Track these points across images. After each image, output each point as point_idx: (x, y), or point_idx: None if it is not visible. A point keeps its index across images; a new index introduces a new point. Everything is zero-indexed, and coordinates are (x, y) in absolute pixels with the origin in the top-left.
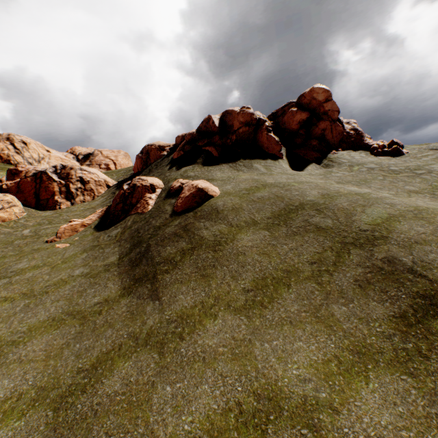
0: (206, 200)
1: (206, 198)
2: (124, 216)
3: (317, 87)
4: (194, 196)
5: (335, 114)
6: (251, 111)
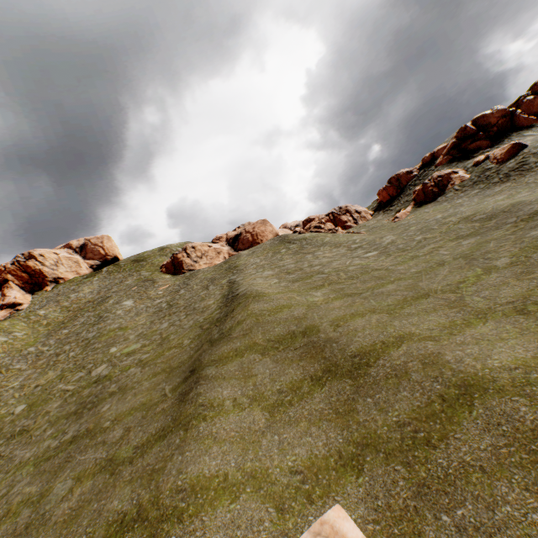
0: (522, 147)
1: (522, 146)
2: (442, 193)
3: None
4: (512, 148)
5: None
6: (502, 108)
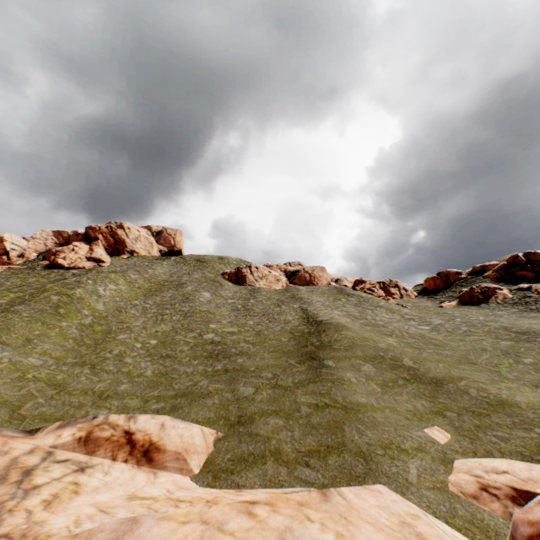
0: None
1: None
2: (486, 301)
3: None
4: None
5: None
6: None
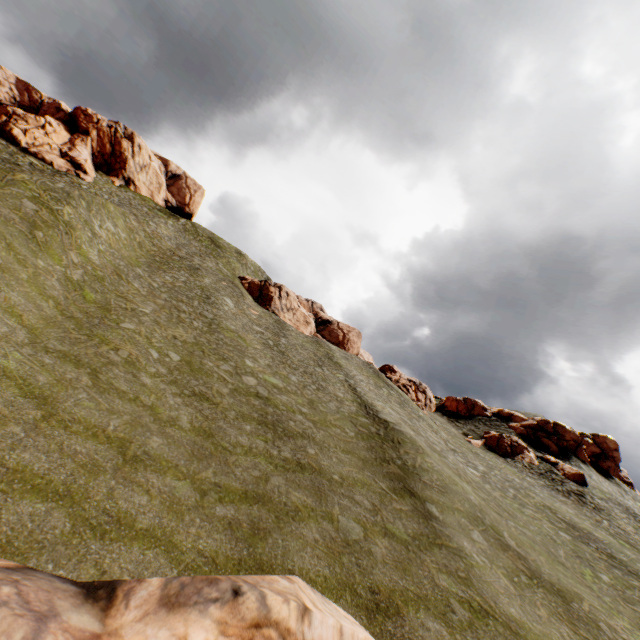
0: (584, 480)
1: (584, 479)
2: (512, 456)
3: (610, 438)
4: (578, 475)
5: (618, 461)
6: (577, 434)
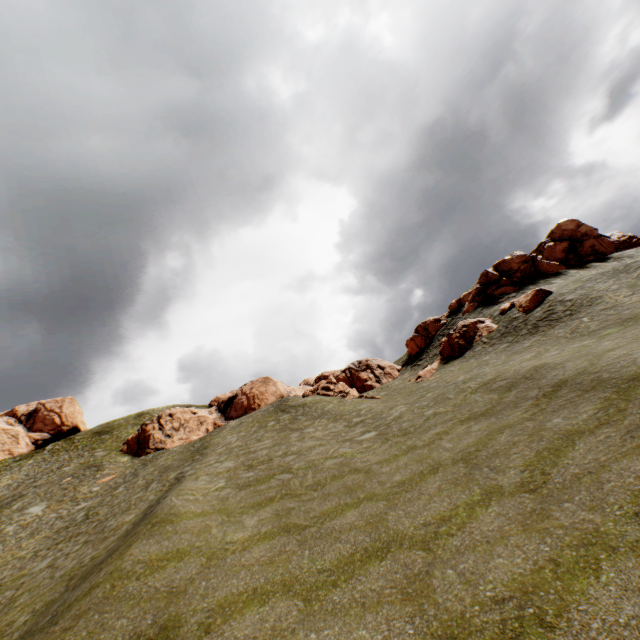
0: (547, 294)
1: (546, 293)
2: (470, 345)
3: (562, 222)
4: (536, 295)
5: (593, 232)
6: (521, 253)
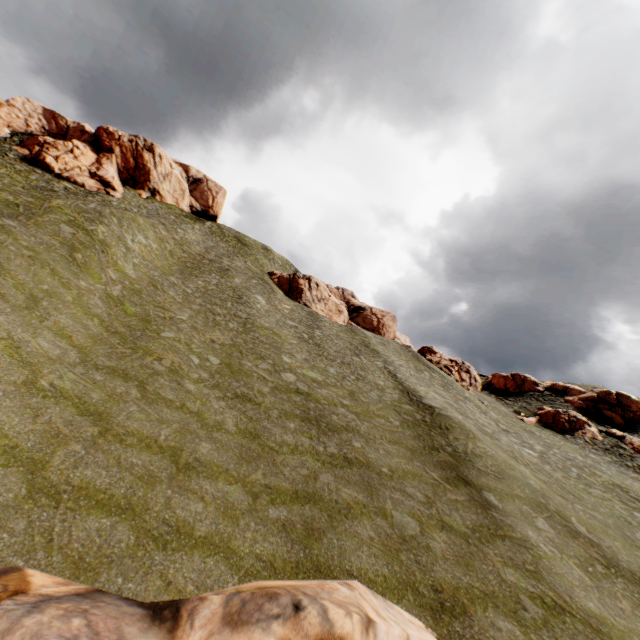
0: None
1: None
2: (571, 432)
3: None
4: None
5: None
6: None
